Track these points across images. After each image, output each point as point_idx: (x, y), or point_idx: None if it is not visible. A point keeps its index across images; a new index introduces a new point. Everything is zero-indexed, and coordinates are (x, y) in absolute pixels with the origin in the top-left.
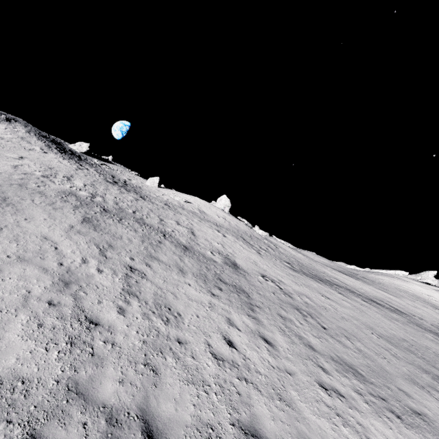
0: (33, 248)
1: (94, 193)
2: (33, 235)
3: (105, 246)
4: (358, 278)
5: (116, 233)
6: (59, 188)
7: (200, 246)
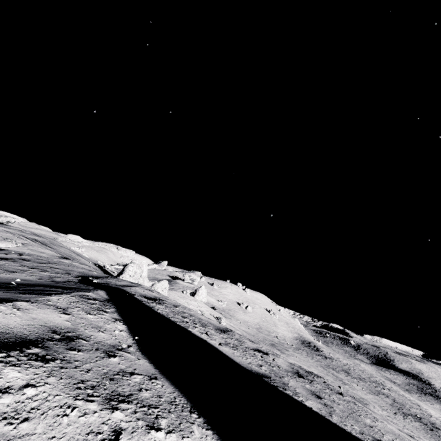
0: None
1: None
2: None
3: None
4: None
5: None
6: None
7: None
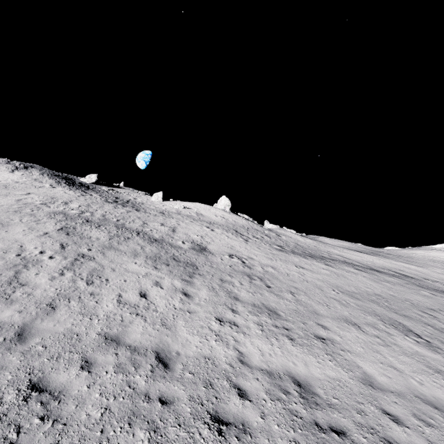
0: (1, 247)
1: (85, 211)
2: (6, 240)
3: (69, 243)
4: (377, 255)
5: (87, 235)
6: (51, 210)
7: (173, 239)
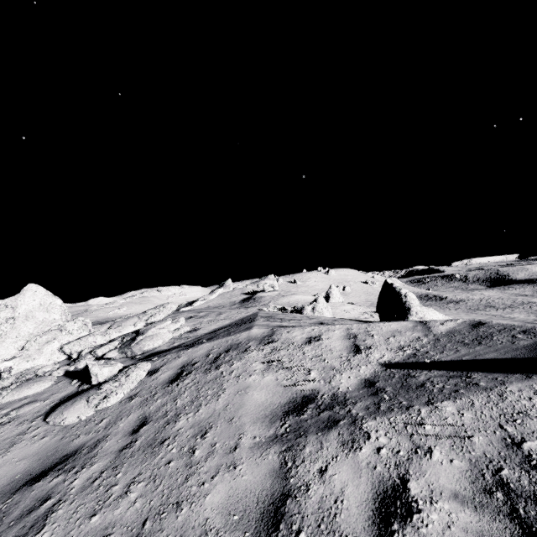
0: None
1: None
2: None
3: None
4: None
5: None
6: None
7: None
